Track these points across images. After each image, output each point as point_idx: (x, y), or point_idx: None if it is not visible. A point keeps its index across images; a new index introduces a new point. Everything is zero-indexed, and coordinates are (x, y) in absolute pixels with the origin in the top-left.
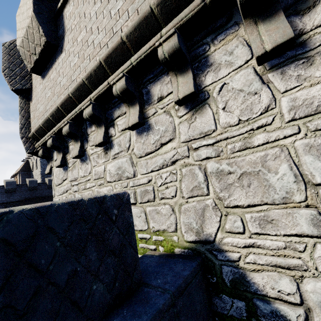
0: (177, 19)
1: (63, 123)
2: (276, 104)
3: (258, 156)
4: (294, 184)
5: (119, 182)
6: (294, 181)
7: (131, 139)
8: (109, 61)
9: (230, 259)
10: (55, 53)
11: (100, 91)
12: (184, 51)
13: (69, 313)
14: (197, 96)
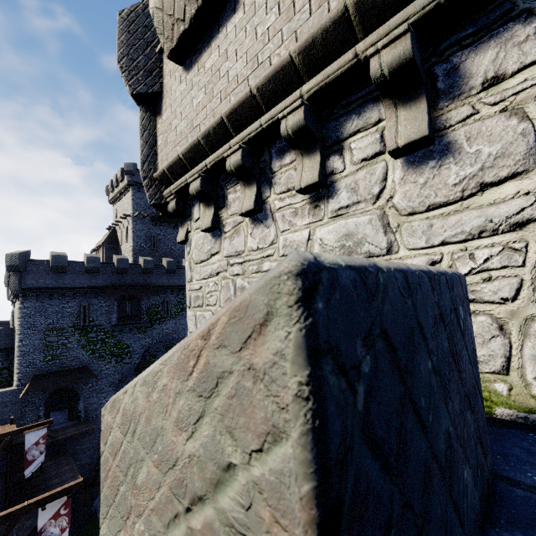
0: None
1: (227, 150)
2: None
3: None
4: None
5: None
6: None
7: (387, 176)
8: (368, 4)
9: None
10: (218, 16)
11: (330, 75)
12: None
13: (454, 529)
14: None
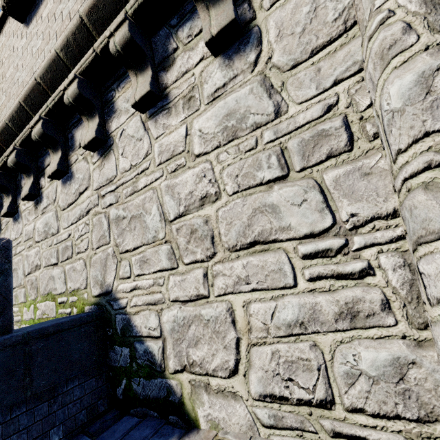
0: (78, 65)
1: None
2: (152, 149)
3: (141, 199)
4: (160, 223)
5: (46, 240)
6: (159, 220)
7: (57, 189)
8: (29, 103)
9: (121, 306)
10: None
11: (23, 135)
12: (89, 97)
13: None
14: (103, 142)
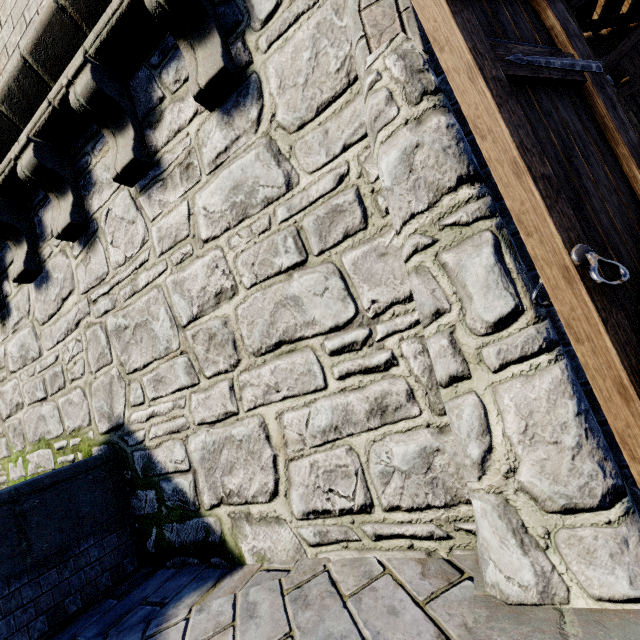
0: (30, 123)
1: None
2: (149, 235)
3: (144, 302)
4: (171, 330)
5: (25, 369)
6: (170, 326)
7: (30, 297)
8: None
9: (138, 440)
10: None
11: None
12: (54, 167)
13: None
14: (84, 227)
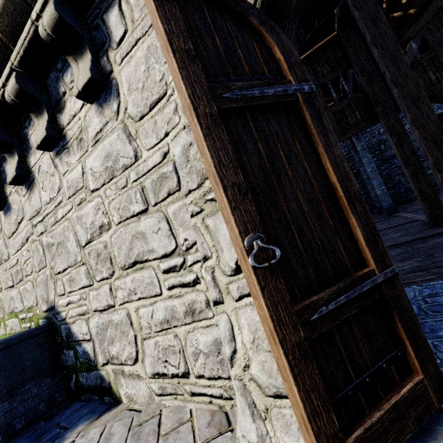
0: None
1: None
2: (62, 184)
3: (62, 228)
4: (77, 248)
5: (1, 266)
6: (76, 246)
7: (1, 219)
8: None
9: (63, 318)
10: None
11: None
12: (4, 137)
13: None
14: (26, 177)
